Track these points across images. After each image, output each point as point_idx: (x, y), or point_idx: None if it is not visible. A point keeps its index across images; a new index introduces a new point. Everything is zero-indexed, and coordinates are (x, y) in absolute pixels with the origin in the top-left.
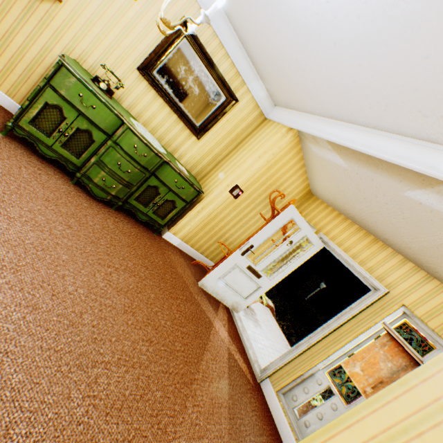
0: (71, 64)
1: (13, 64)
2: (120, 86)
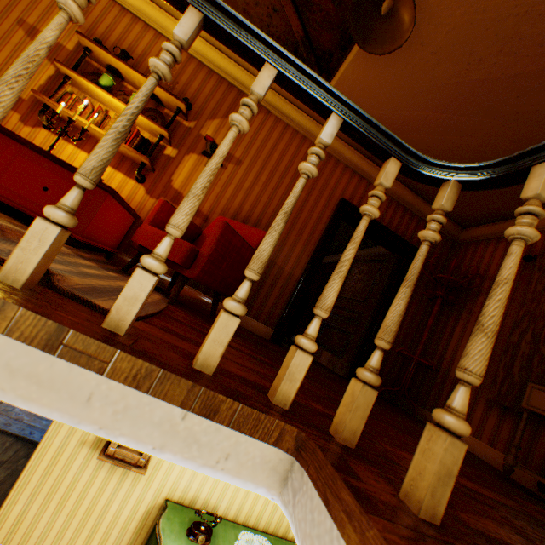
0: (168, 542)
1: (108, 533)
2: (217, 521)
